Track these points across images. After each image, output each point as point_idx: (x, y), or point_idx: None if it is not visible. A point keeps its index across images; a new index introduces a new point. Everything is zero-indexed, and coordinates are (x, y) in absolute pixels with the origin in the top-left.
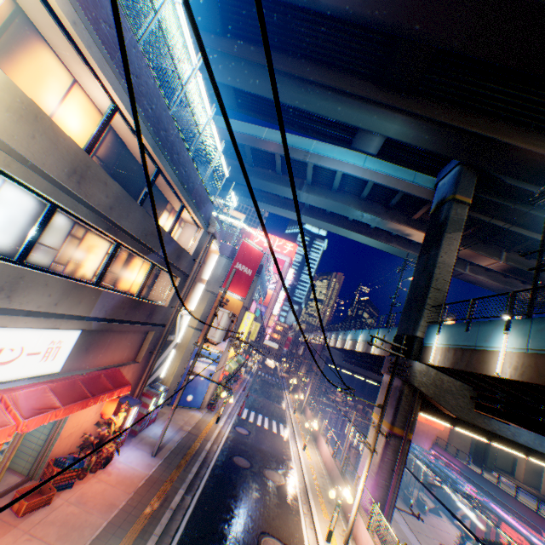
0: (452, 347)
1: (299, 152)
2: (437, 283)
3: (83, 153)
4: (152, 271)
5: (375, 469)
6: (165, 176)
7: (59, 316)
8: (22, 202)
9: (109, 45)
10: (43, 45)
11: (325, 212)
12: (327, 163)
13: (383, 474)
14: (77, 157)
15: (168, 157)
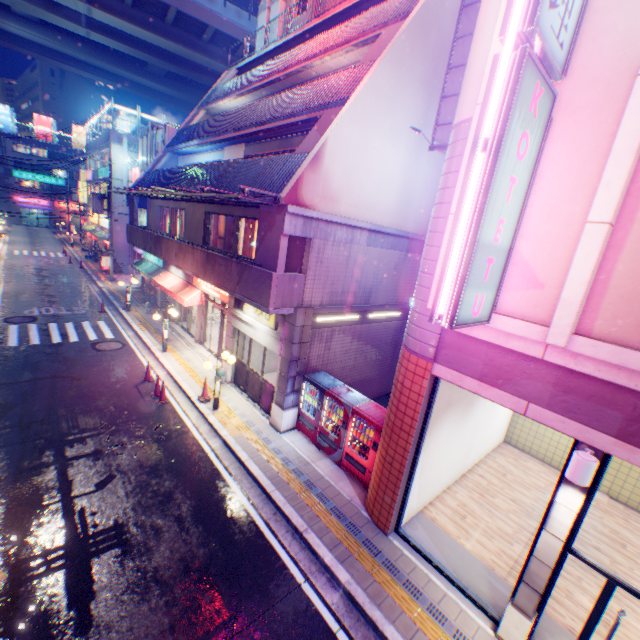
0: None
1: None
2: None
3: None
4: None
5: None
6: None
7: None
8: None
9: None
10: None
11: None
12: None
13: None
14: None
15: None
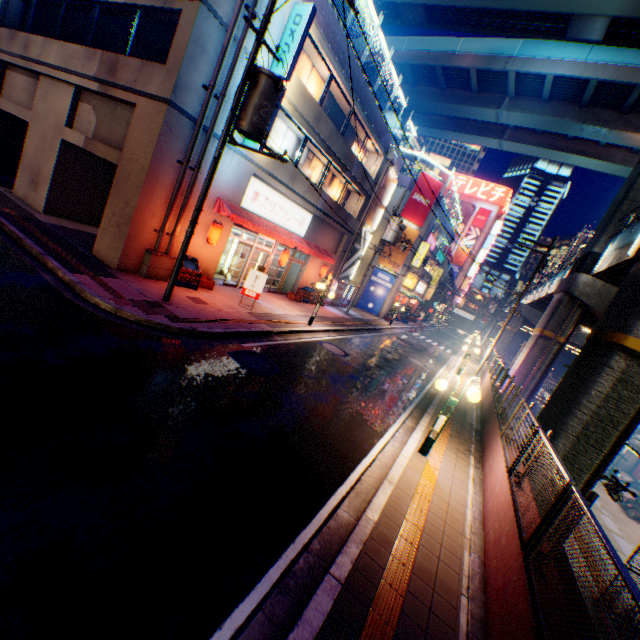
0: (614, 251)
1: (498, 60)
2: (635, 196)
3: (319, 108)
4: (346, 187)
5: (519, 363)
6: (356, 115)
7: (306, 201)
8: (294, 139)
9: (332, 44)
10: (305, 55)
11: (535, 133)
12: (533, 66)
13: (525, 366)
14: (317, 111)
15: (358, 100)
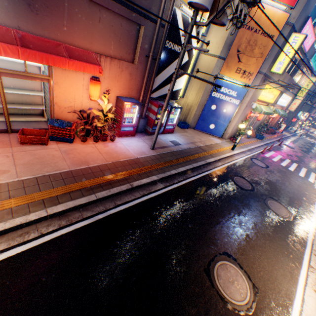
0: None
1: None
2: None
3: None
4: None
5: None
6: None
7: None
8: None
9: None
10: None
11: None
12: None
13: None
14: None
15: None
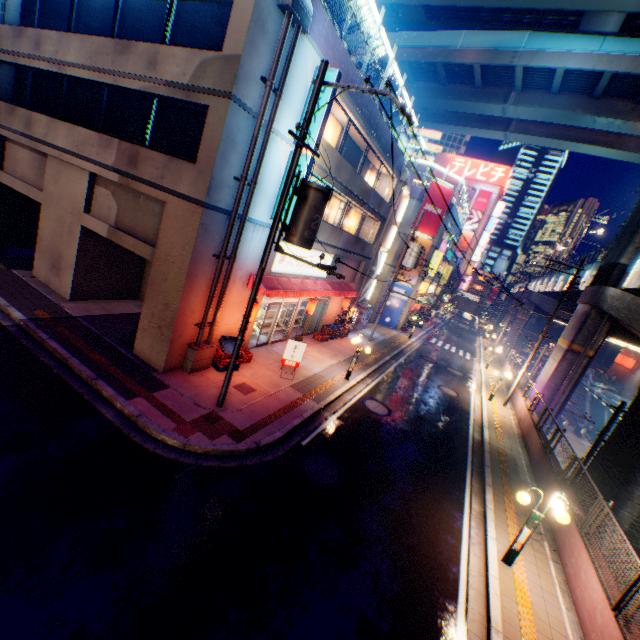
0: None
1: (504, 54)
2: None
3: (339, 157)
4: (363, 218)
5: (547, 377)
6: (372, 149)
7: (328, 246)
8: None
9: (350, 93)
10: None
11: (542, 123)
12: (542, 60)
13: (554, 380)
14: (337, 160)
15: (374, 136)
